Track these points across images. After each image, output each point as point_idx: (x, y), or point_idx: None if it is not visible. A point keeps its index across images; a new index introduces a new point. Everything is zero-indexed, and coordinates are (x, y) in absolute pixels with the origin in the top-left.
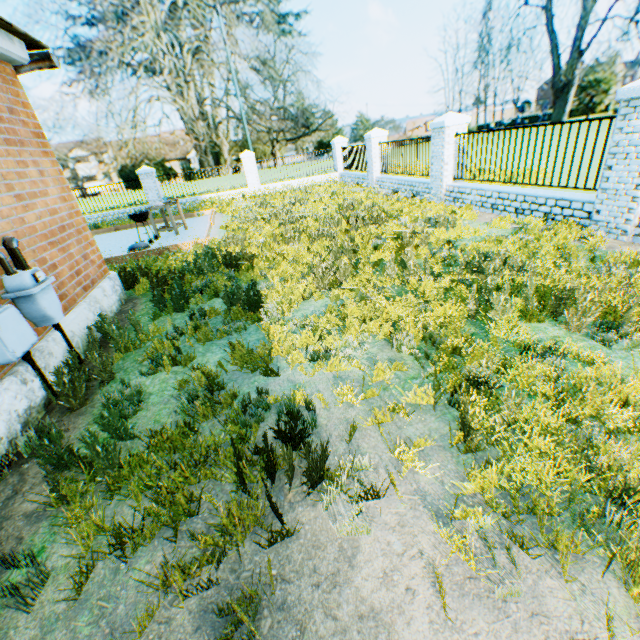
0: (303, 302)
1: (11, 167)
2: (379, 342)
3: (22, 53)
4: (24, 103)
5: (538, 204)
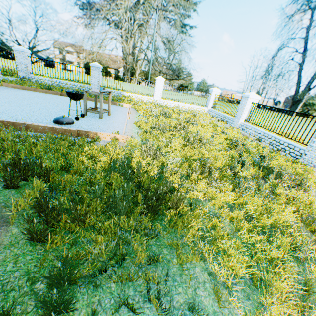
0: None
1: None
2: None
3: None
4: None
5: None
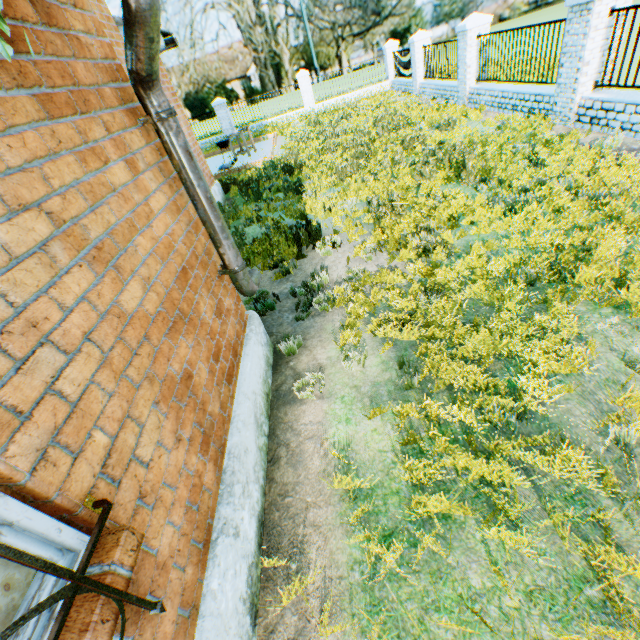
0: (329, 190)
1: None
2: (363, 203)
3: (162, 43)
4: (165, 76)
5: (525, 101)
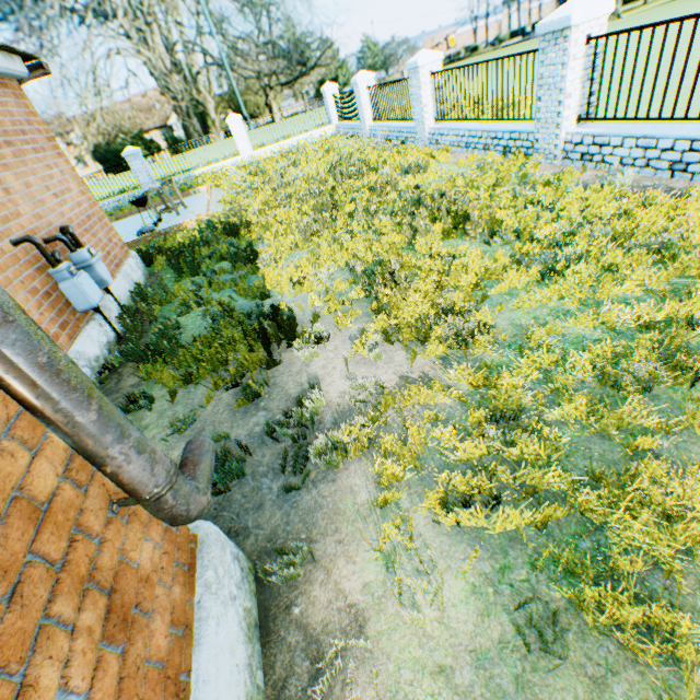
0: (292, 253)
1: (44, 172)
2: (343, 270)
3: (23, 69)
4: (34, 113)
5: (498, 139)
